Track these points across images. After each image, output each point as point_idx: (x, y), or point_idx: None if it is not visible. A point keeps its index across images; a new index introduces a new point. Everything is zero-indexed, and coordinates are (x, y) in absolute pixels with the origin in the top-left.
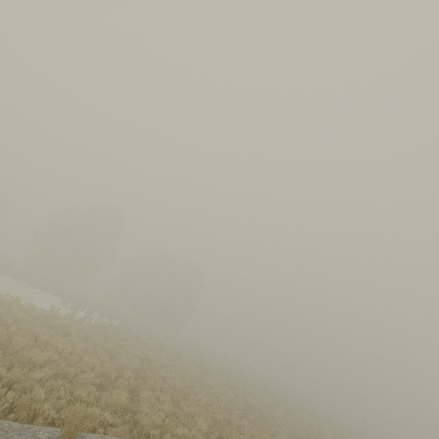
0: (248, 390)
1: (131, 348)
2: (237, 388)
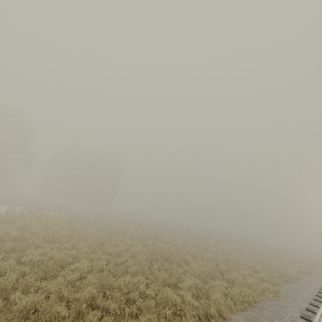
0: (161, 237)
1: (9, 229)
2: (150, 238)
